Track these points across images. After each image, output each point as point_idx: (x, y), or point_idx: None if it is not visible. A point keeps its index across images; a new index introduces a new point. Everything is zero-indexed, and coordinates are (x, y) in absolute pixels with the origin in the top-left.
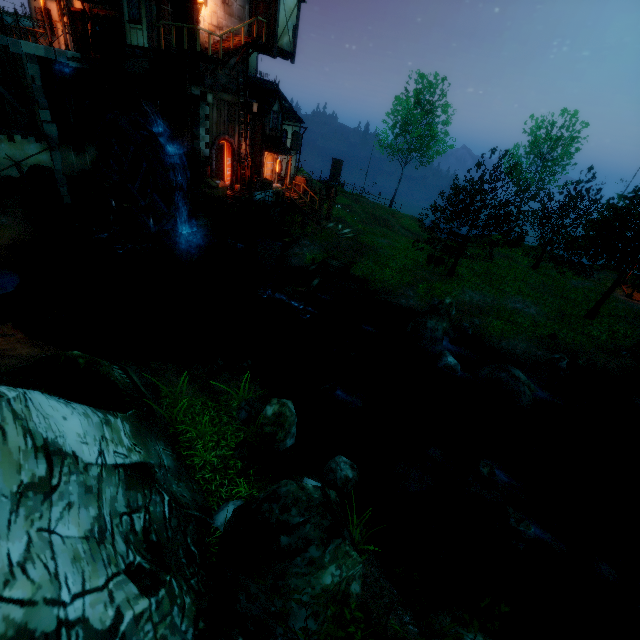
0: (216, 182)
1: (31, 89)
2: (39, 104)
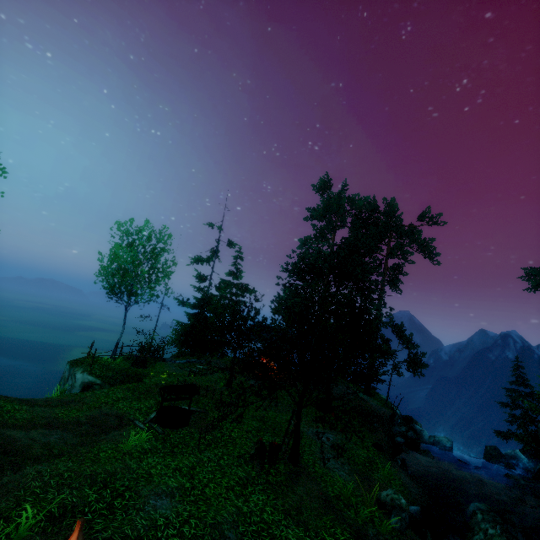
0: None
1: None
2: None
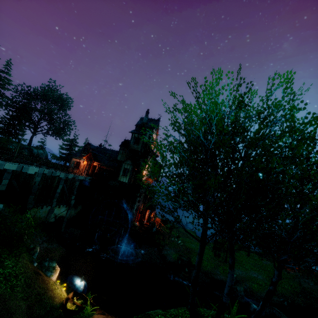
0: (136, 223)
1: (73, 189)
2: (73, 193)
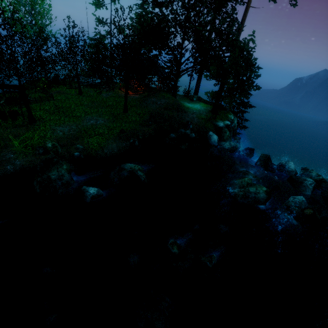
0: None
1: None
2: None
